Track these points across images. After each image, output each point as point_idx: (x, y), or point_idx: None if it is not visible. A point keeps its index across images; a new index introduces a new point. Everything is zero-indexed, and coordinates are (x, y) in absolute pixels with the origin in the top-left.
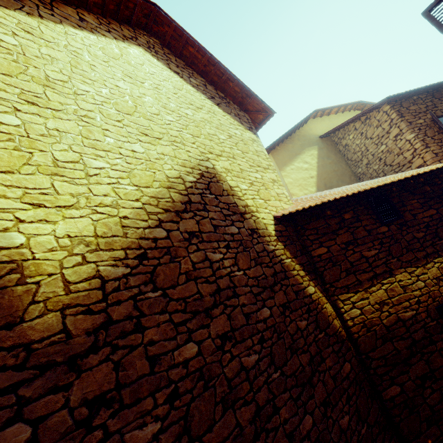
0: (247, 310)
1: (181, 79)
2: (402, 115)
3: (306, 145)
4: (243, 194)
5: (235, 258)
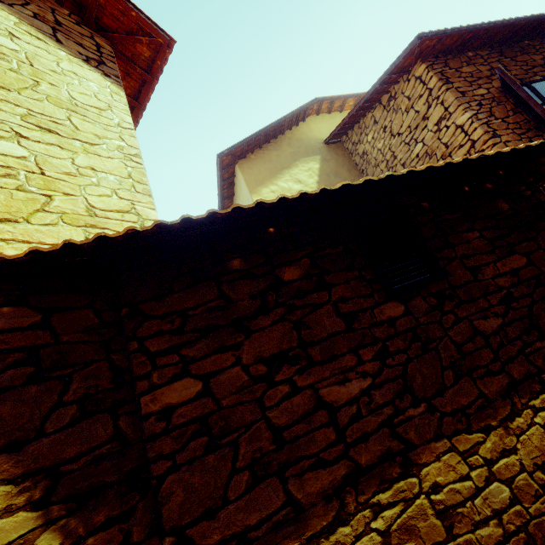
0: None
1: None
2: (448, 79)
3: (301, 154)
4: None
5: None
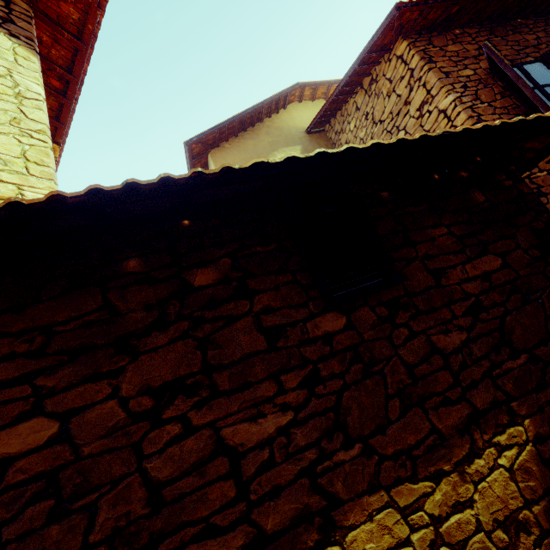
0: None
1: None
2: (431, 58)
3: (280, 144)
4: None
5: None
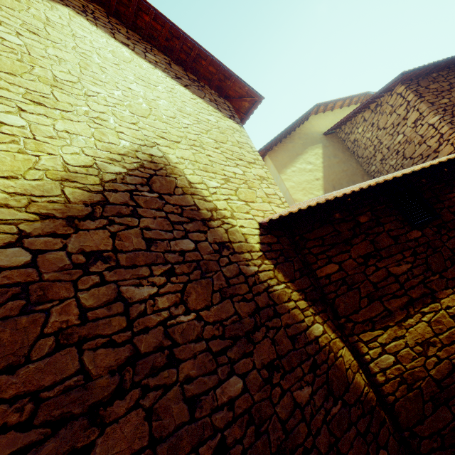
0: (194, 389)
1: (130, 51)
2: (421, 95)
3: (308, 144)
4: (211, 193)
5: (183, 291)
